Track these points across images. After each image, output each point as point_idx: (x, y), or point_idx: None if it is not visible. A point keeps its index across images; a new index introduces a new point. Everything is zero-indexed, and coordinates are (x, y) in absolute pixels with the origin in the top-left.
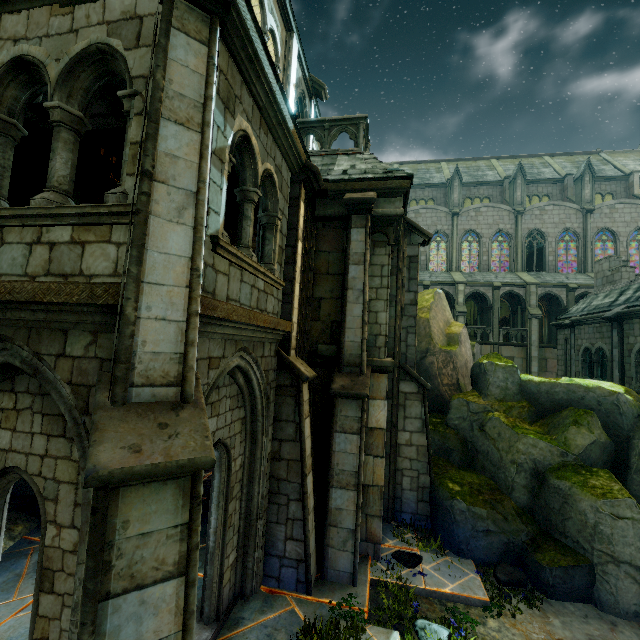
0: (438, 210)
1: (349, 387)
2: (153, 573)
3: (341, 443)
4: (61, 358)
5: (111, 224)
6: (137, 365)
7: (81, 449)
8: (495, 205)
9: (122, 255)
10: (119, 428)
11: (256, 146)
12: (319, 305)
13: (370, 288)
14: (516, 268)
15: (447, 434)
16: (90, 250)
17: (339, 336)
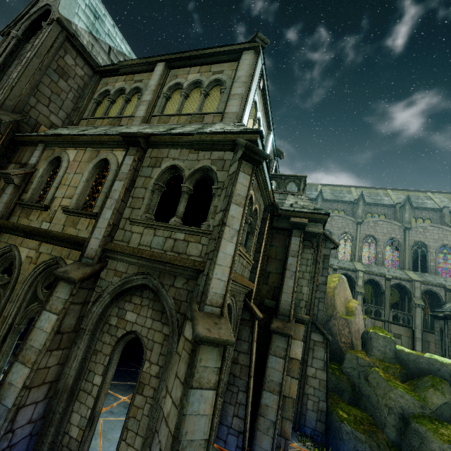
0: (347, 218)
1: (281, 328)
2: (206, 384)
3: (273, 362)
4: (172, 287)
5: (202, 236)
6: (209, 296)
7: (172, 328)
8: (389, 221)
9: (204, 249)
10: (202, 320)
11: (253, 199)
12: (268, 276)
13: (299, 271)
14: (404, 267)
15: (341, 377)
16: (191, 245)
17: (278, 296)
